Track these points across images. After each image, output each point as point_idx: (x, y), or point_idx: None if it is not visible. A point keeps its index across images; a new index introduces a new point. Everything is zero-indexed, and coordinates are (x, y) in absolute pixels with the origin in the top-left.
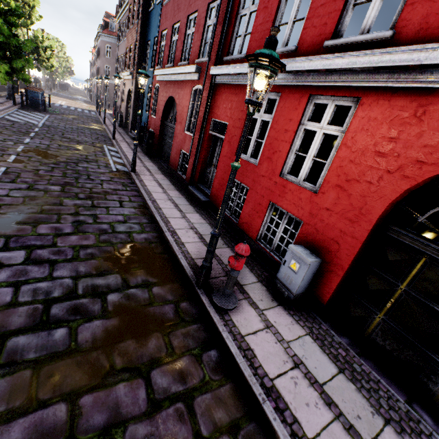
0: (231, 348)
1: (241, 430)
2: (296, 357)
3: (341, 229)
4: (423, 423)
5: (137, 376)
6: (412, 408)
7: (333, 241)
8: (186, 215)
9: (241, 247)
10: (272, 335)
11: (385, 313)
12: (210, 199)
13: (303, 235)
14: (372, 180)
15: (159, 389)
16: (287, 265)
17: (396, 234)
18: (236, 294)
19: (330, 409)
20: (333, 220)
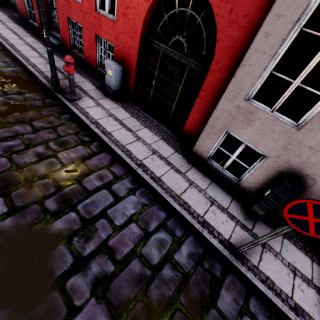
0: (76, 112)
1: (80, 134)
2: (111, 114)
3: (129, 45)
4: (161, 127)
5: (25, 124)
6: (160, 124)
7: (128, 54)
8: (43, 55)
9: (67, 57)
10: (100, 108)
11: (153, 89)
12: (62, 43)
13: (116, 55)
14: (135, 6)
15: (38, 126)
16: (107, 74)
17: (151, 42)
18: (81, 94)
19: (122, 126)
20: (125, 40)
